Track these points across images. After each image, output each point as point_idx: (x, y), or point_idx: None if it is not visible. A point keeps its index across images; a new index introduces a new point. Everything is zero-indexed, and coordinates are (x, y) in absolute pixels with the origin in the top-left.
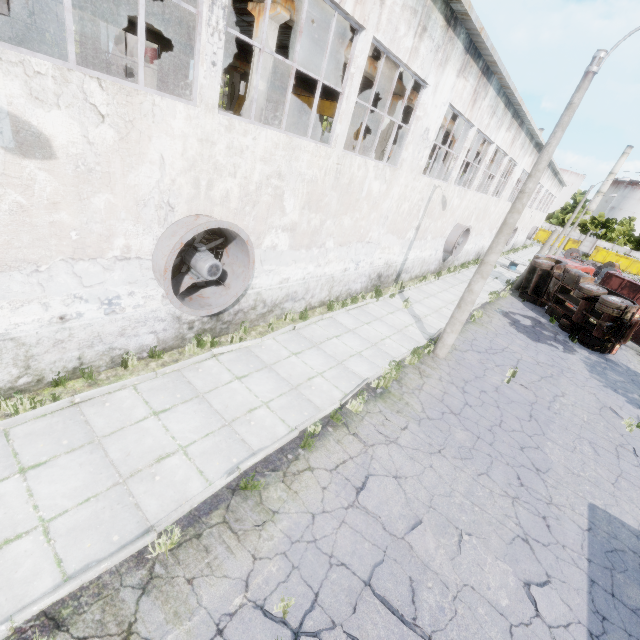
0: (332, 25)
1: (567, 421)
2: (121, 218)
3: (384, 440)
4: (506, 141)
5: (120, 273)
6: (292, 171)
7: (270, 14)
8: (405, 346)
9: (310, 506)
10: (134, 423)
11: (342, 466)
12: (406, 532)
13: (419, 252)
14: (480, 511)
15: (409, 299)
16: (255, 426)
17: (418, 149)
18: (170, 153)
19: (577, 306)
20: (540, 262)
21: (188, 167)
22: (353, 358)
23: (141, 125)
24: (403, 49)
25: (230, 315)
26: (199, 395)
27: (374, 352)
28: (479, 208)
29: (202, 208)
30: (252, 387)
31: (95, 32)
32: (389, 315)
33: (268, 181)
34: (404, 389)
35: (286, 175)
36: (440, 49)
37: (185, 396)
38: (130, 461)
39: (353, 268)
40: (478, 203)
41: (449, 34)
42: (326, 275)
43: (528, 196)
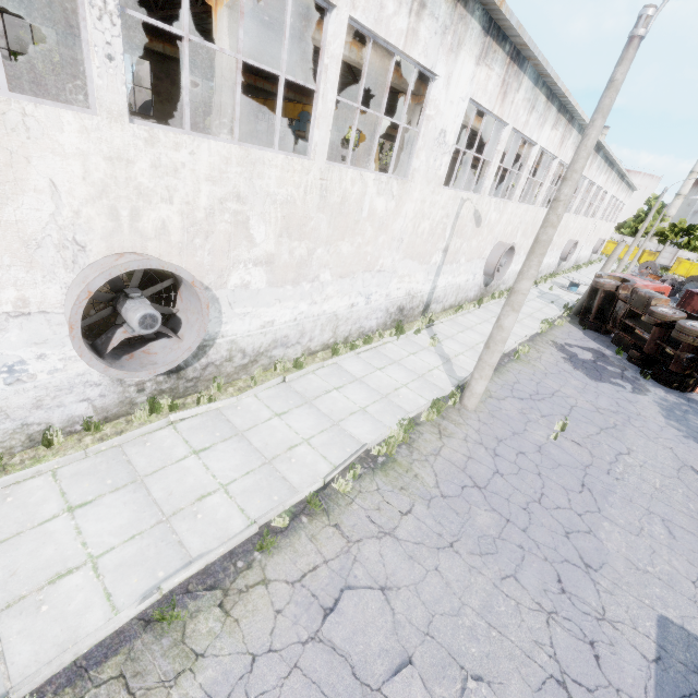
0: (288, 3)
1: (632, 489)
2: (4, 264)
3: (376, 532)
4: (553, 141)
5: (18, 333)
6: (256, 191)
7: (227, 2)
8: (425, 396)
9: (252, 642)
10: (37, 525)
11: (311, 575)
12: (385, 679)
13: (451, 278)
14: (499, 637)
15: (439, 335)
16: (202, 520)
17: (434, 156)
18: (64, 177)
19: (649, 334)
20: (602, 282)
21: (97, 194)
22: (354, 416)
23: (10, 143)
24: (395, 31)
25: (196, 370)
26: (137, 479)
27: (383, 406)
28: (526, 222)
29: (129, 244)
30: (211, 464)
31: (70, 50)
32: (410, 356)
33: (223, 205)
34: (415, 455)
35: (248, 197)
36: (448, 30)
37: (118, 482)
38: (12, 584)
39: (363, 302)
40: (524, 216)
41: (459, 11)
42: (326, 313)
43: (564, 205)
